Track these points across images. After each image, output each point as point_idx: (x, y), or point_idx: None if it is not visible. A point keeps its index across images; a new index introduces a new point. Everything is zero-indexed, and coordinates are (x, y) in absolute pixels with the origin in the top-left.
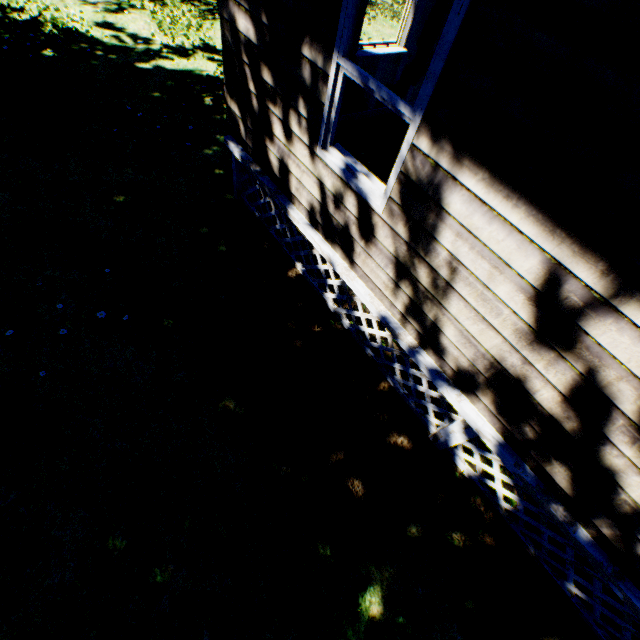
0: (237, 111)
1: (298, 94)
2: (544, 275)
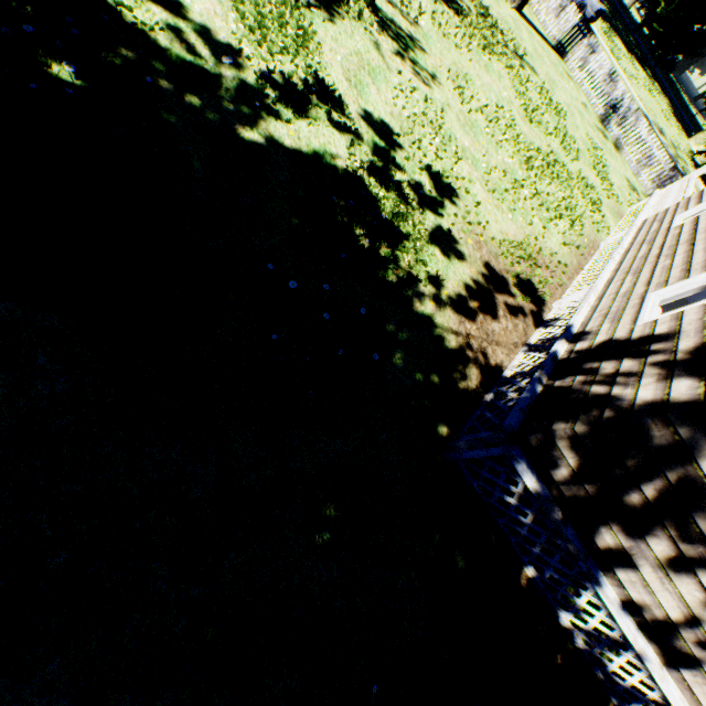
0: (572, 459)
1: None
2: None
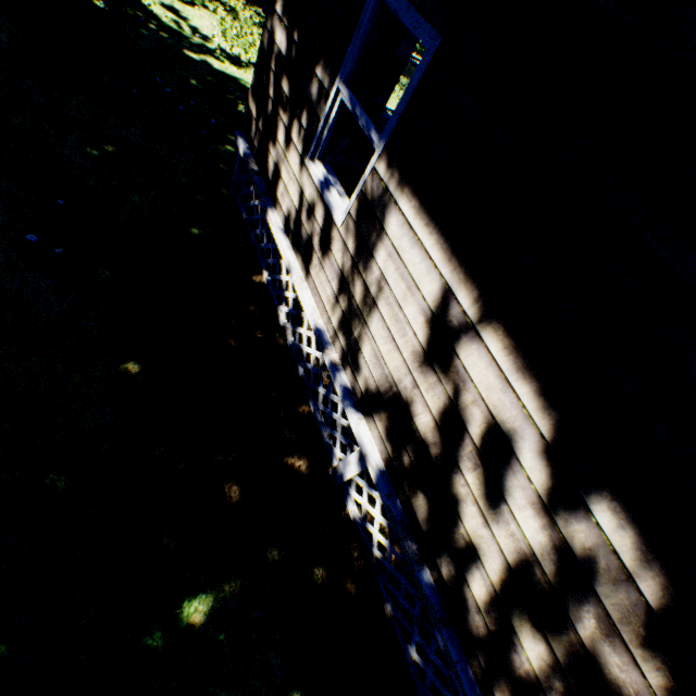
0: (254, 111)
1: (305, 107)
2: (439, 299)
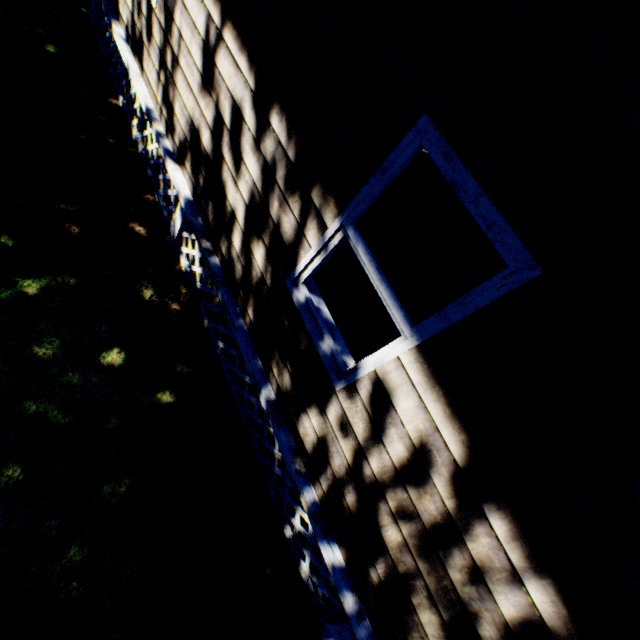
0: None
1: None
2: (206, 28)
